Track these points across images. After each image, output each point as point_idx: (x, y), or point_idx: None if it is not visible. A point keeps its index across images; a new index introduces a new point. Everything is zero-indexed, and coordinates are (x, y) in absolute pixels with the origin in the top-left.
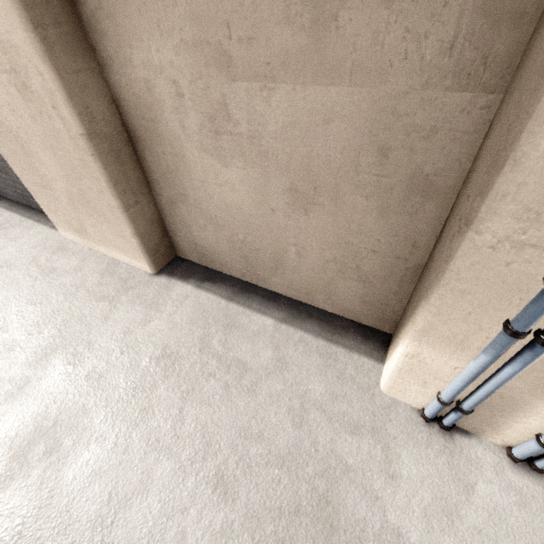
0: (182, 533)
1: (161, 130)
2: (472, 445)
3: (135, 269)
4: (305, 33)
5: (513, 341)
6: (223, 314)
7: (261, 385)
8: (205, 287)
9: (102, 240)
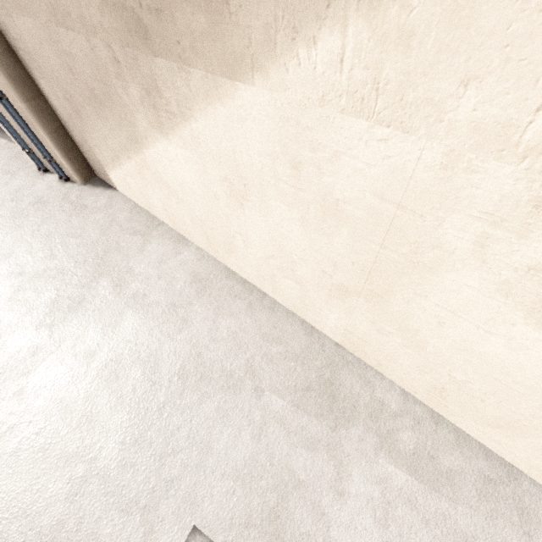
0: None
1: None
2: (50, 176)
3: None
4: None
5: None
6: None
7: None
8: None
9: None
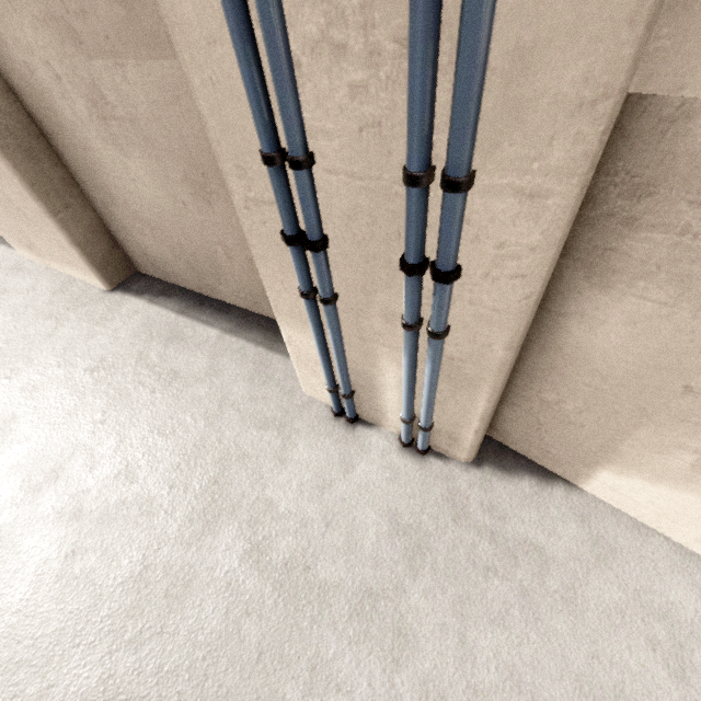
0: (80, 507)
1: (61, 120)
2: (370, 435)
3: (90, 286)
4: (119, 4)
5: (308, 303)
6: (170, 328)
7: (187, 390)
8: (158, 302)
9: (51, 254)
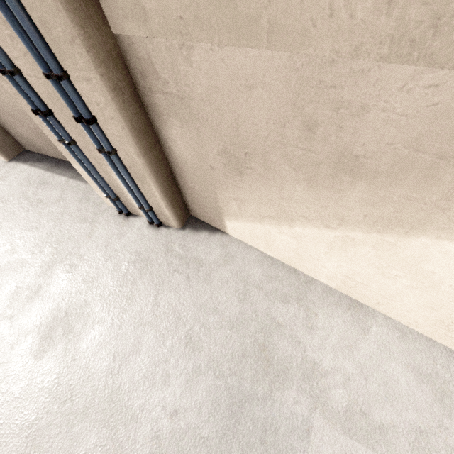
0: None
1: None
2: (135, 221)
3: None
4: None
5: (65, 146)
6: (40, 178)
7: (46, 209)
8: (35, 165)
9: None
